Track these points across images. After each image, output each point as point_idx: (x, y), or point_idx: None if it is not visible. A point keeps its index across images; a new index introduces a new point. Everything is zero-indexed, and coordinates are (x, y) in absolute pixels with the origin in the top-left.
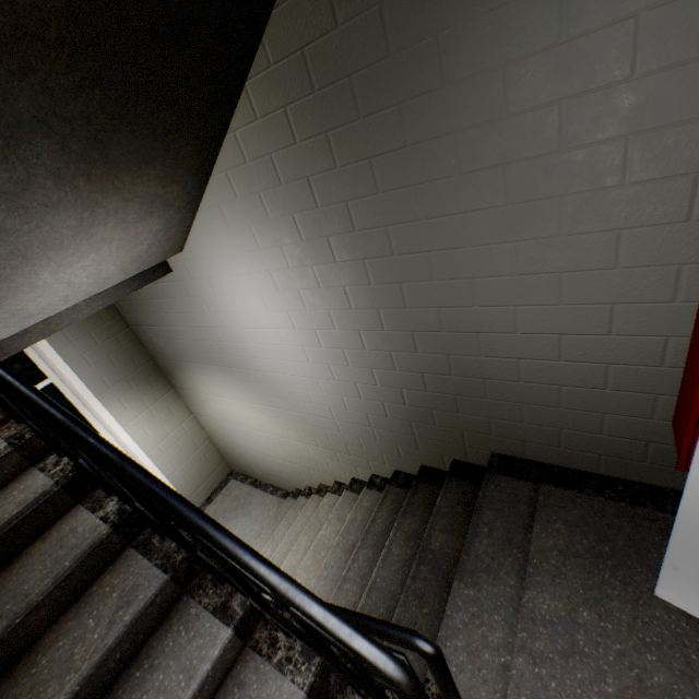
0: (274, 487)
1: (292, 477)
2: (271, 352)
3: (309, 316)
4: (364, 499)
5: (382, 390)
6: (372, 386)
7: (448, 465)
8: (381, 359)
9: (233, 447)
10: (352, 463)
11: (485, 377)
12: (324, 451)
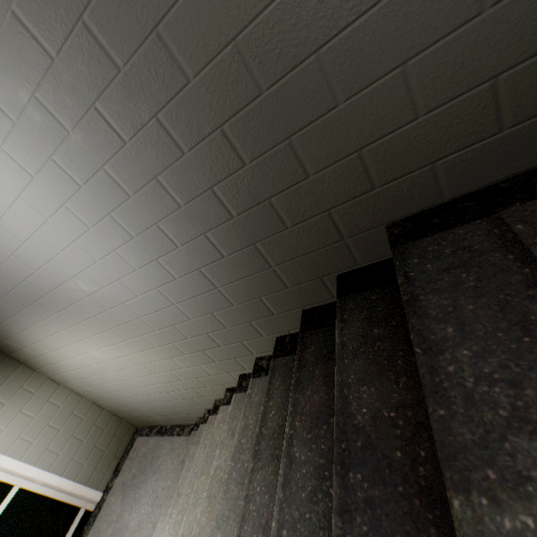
0: (180, 427)
1: (187, 407)
2: (46, 244)
3: (26, 133)
4: (252, 394)
5: (192, 211)
6: (177, 212)
7: (335, 291)
8: (156, 146)
9: (118, 402)
10: (228, 356)
11: (316, 45)
12: (193, 357)
